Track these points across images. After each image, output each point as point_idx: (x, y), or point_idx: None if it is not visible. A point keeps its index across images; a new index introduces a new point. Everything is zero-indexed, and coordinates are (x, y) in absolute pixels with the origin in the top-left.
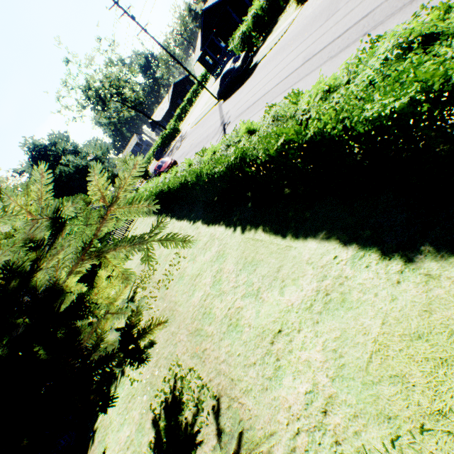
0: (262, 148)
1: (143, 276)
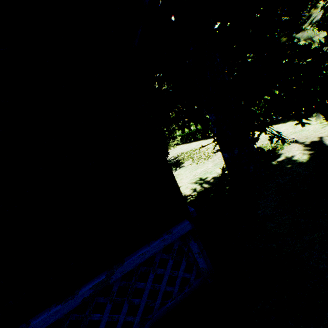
0: None
1: (184, 153)
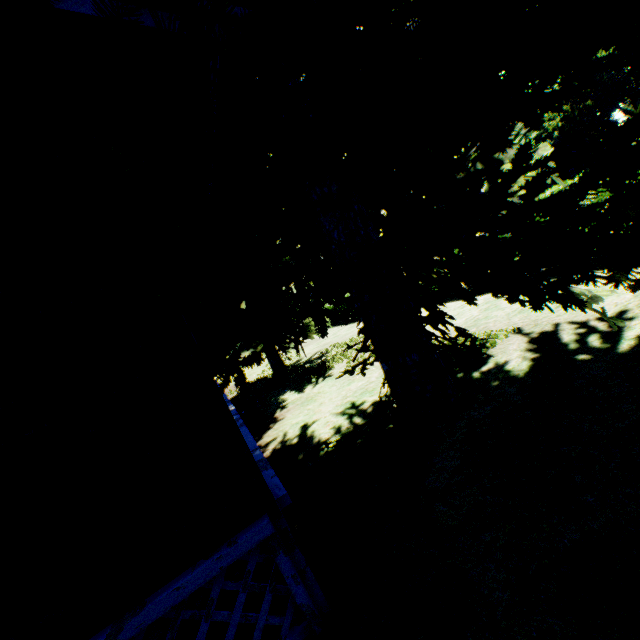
0: (597, 199)
1: (338, 344)
